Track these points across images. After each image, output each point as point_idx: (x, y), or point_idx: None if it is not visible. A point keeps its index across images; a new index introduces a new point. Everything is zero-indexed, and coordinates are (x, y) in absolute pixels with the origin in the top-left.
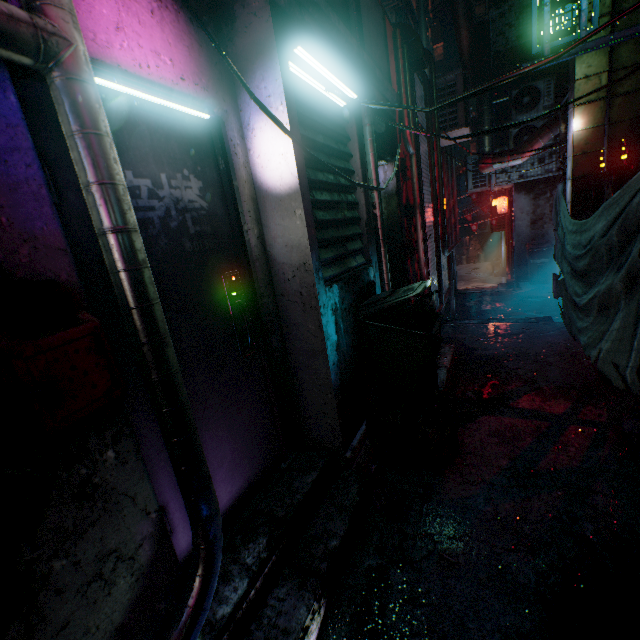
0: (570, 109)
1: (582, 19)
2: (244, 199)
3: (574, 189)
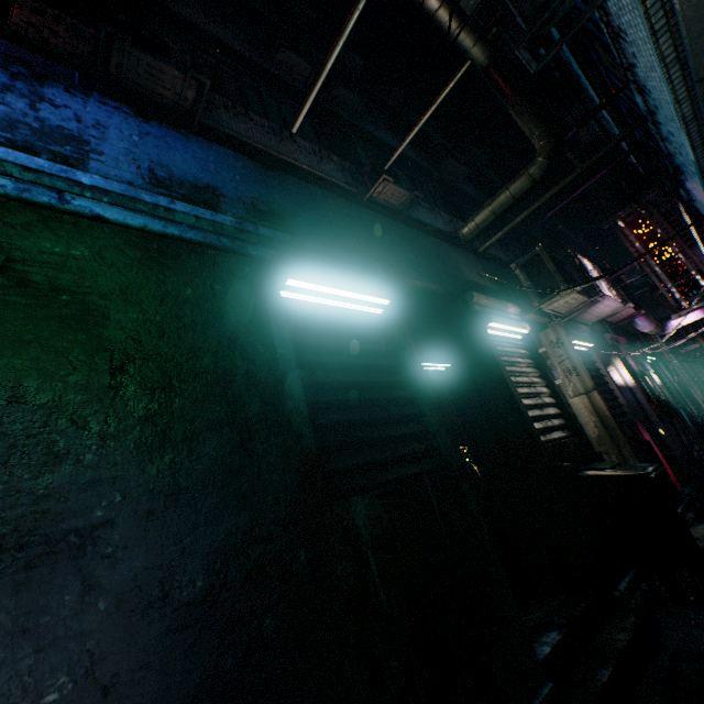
0: None
1: None
2: None
3: None
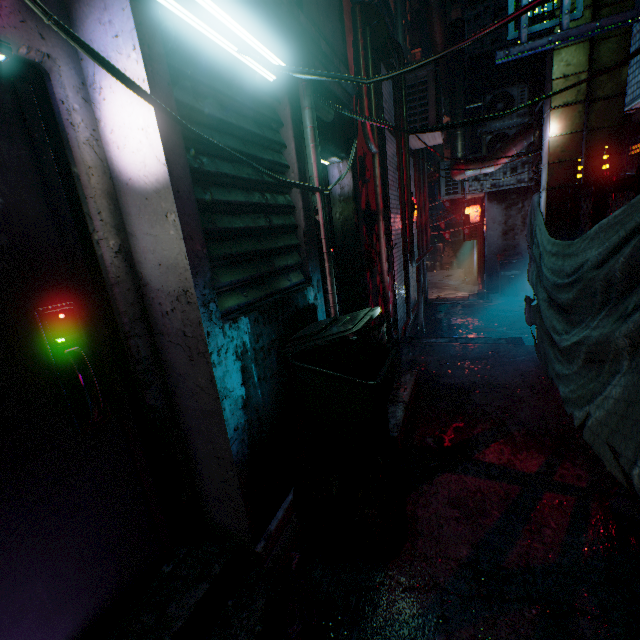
0: (546, 112)
1: (565, 1)
2: (90, 194)
3: (549, 201)
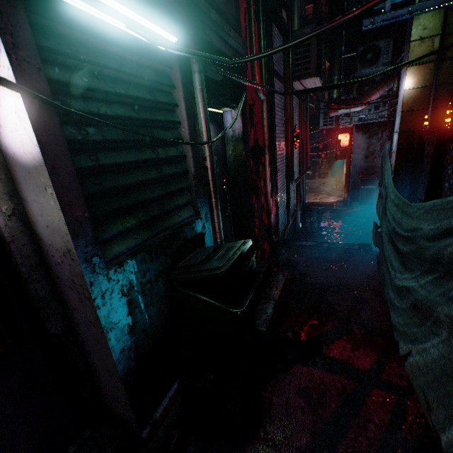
0: (403, 68)
1: None
2: None
3: (400, 142)
